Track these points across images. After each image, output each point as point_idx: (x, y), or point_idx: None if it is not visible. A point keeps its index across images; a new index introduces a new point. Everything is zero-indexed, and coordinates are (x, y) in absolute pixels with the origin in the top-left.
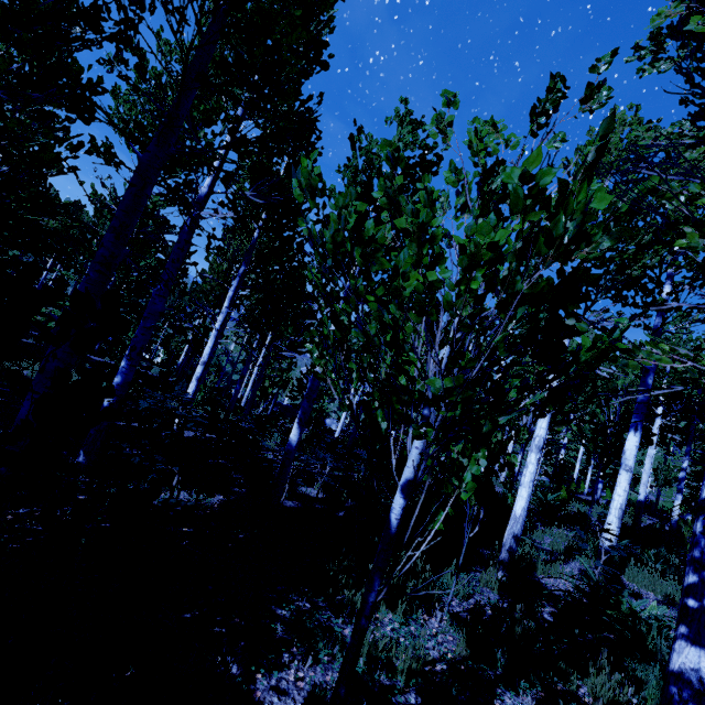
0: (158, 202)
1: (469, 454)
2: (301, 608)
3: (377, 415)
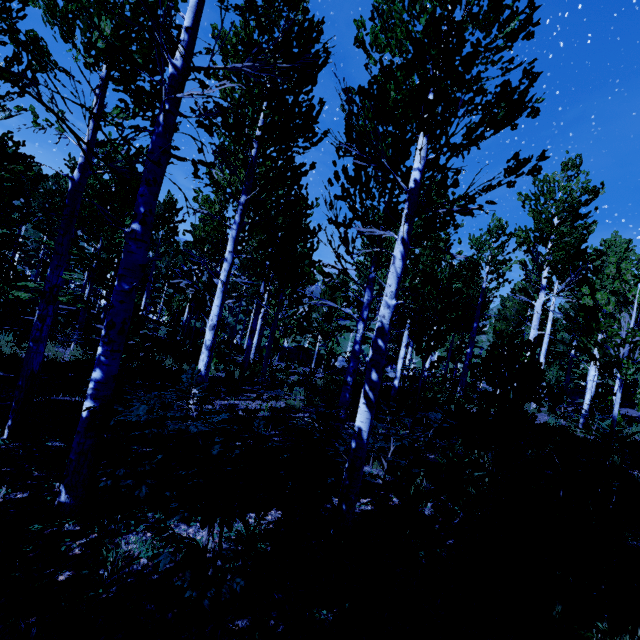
0: (118, 115)
1: None
2: None
3: None
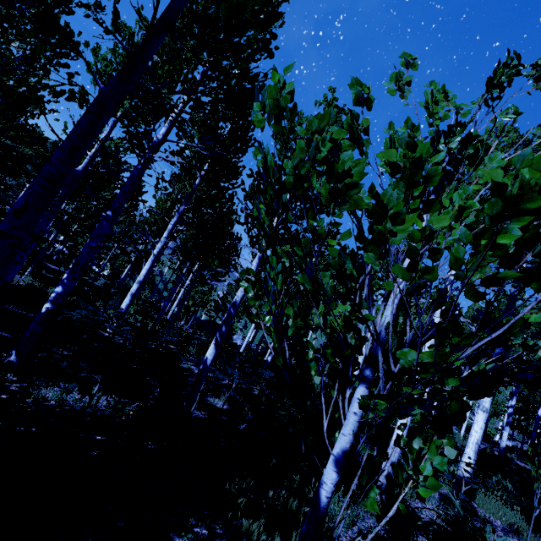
0: (119, 143)
1: (430, 439)
2: (198, 536)
3: (310, 368)
